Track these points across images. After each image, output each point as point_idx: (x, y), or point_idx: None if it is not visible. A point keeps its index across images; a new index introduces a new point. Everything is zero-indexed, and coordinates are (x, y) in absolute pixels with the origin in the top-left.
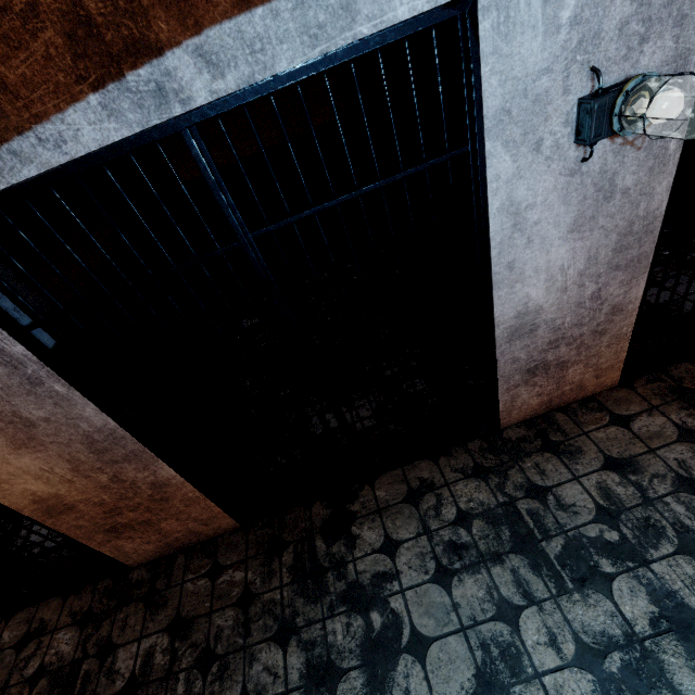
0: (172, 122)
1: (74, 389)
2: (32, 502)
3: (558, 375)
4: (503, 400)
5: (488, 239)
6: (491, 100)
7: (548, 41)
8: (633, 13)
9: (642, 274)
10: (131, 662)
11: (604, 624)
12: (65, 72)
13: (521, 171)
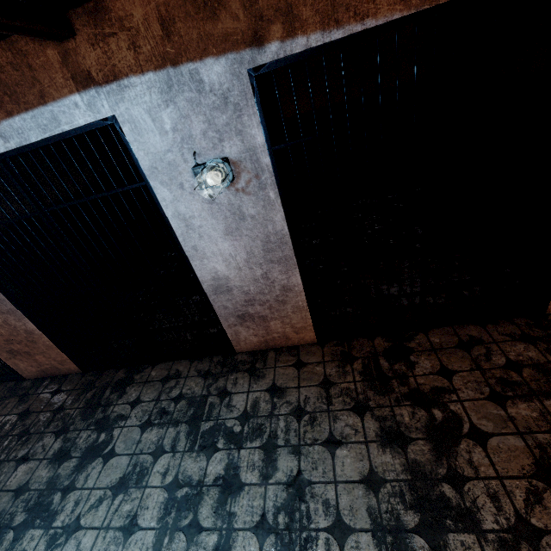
0: None
1: None
2: None
3: (264, 324)
4: (229, 332)
5: (173, 231)
6: (144, 162)
7: (164, 138)
8: (208, 128)
9: (294, 268)
10: None
11: (194, 472)
12: None
13: (178, 197)
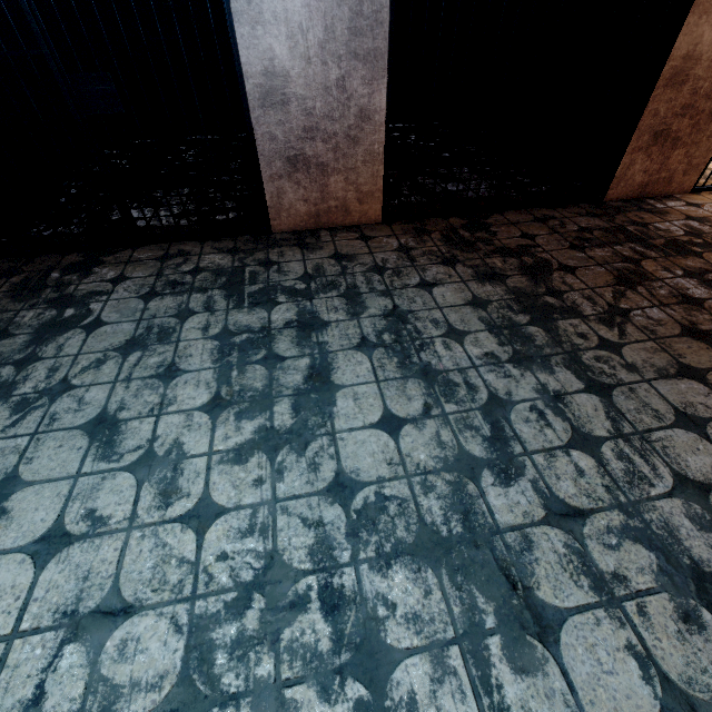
0: None
1: None
2: None
3: (321, 181)
4: (269, 191)
5: None
6: None
7: None
8: None
9: (382, 78)
10: None
11: (252, 322)
12: None
13: None
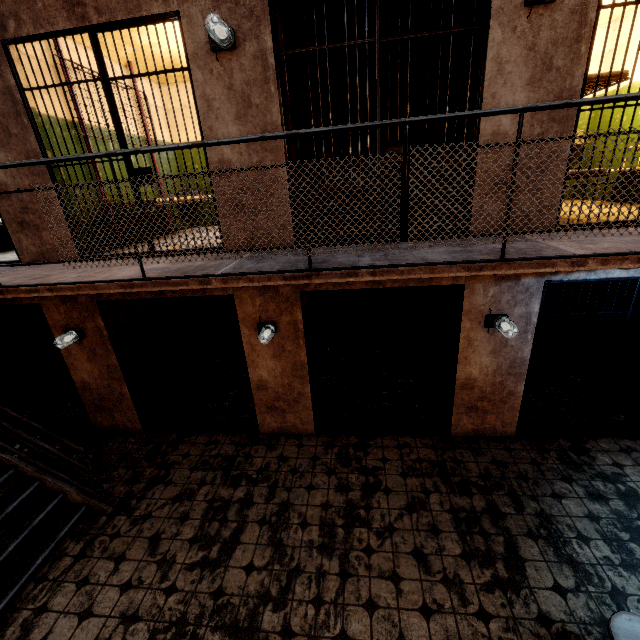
0: (639, 277)
1: (532, 339)
2: (465, 378)
3: None
4: None
5: None
6: None
7: None
8: None
9: None
10: (477, 468)
11: None
12: None
13: None
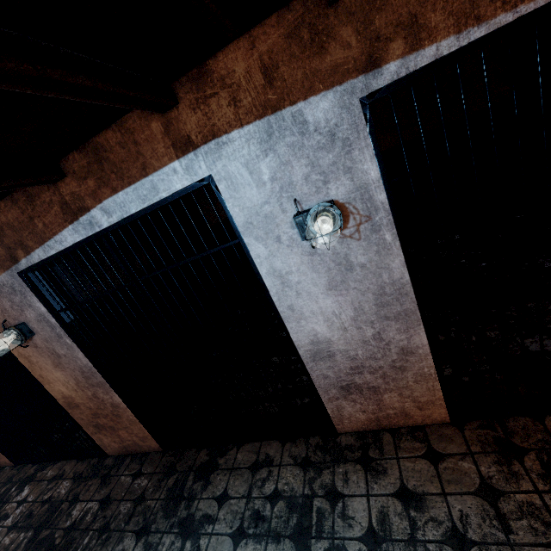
0: (96, 233)
1: (74, 342)
2: (62, 397)
3: (375, 397)
4: (329, 407)
5: (267, 290)
6: (238, 218)
7: (261, 189)
8: (310, 171)
9: (417, 325)
10: (78, 513)
11: None
12: (61, 219)
13: (273, 252)
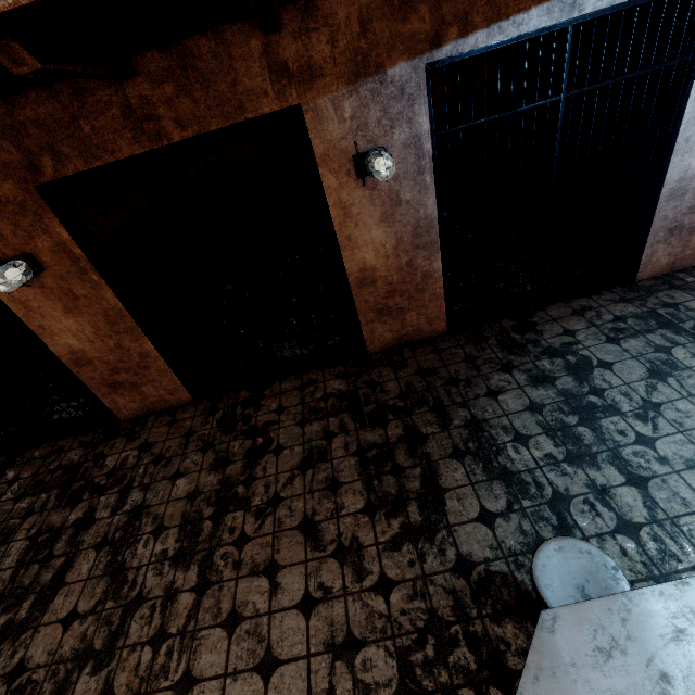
0: (569, 21)
1: (434, 182)
2: (359, 270)
3: (686, 239)
4: (646, 253)
5: (682, 118)
6: None
7: None
8: None
9: None
10: (397, 387)
11: None
12: None
13: None
